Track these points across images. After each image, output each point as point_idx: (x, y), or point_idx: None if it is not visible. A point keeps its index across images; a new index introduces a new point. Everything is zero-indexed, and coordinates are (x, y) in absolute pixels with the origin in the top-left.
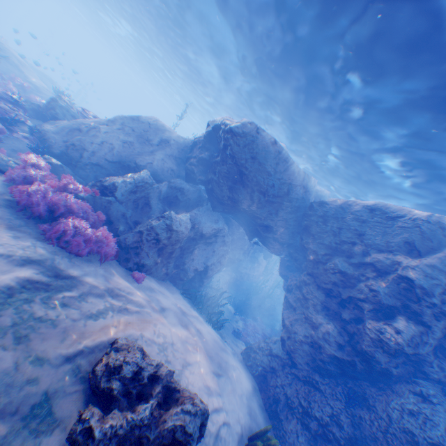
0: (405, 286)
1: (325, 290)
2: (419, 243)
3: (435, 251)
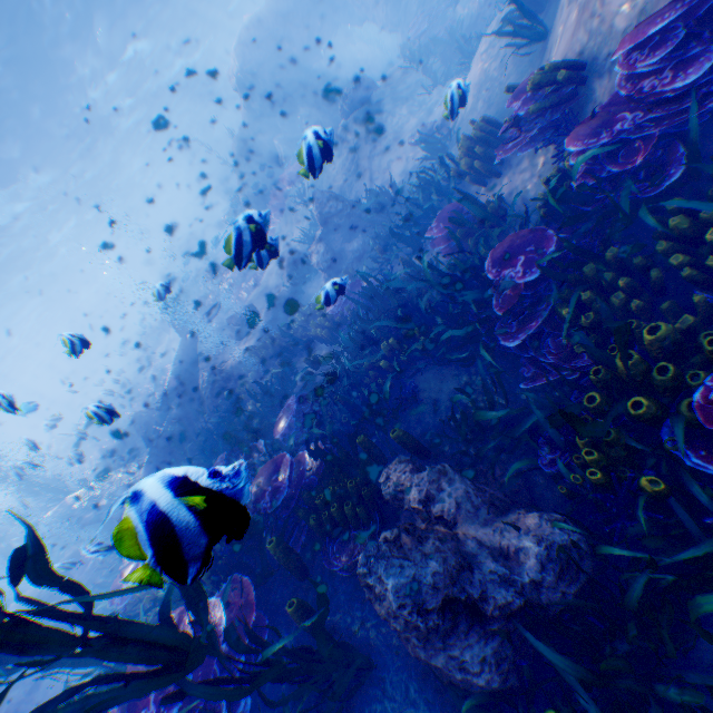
0: None
1: None
2: None
3: None
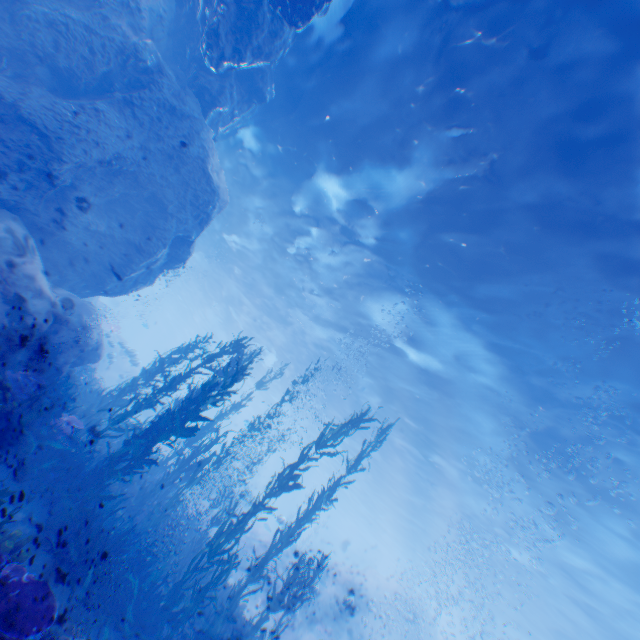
0: None
1: None
2: None
3: None
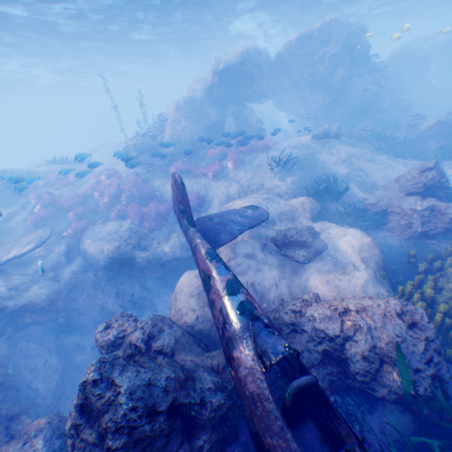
0: (332, 58)
1: (308, 87)
2: (324, 38)
3: (331, 37)
